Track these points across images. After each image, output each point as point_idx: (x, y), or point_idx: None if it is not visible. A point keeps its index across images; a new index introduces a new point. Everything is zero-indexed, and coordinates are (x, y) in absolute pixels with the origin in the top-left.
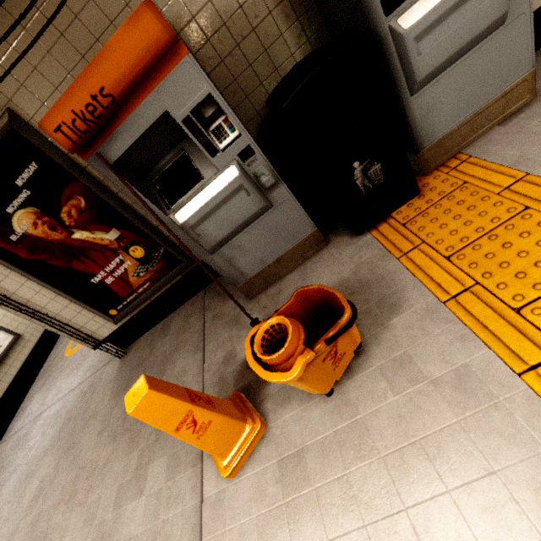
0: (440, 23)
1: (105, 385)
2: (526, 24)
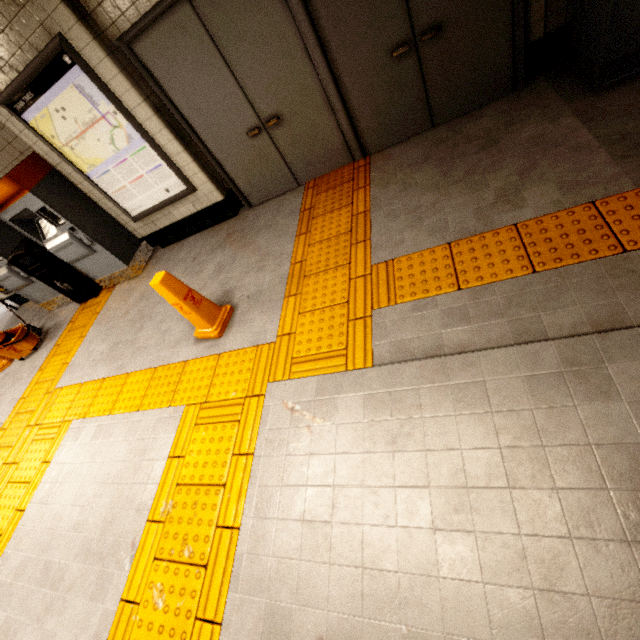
0: (61, 250)
1: (4, 322)
2: (109, 254)
